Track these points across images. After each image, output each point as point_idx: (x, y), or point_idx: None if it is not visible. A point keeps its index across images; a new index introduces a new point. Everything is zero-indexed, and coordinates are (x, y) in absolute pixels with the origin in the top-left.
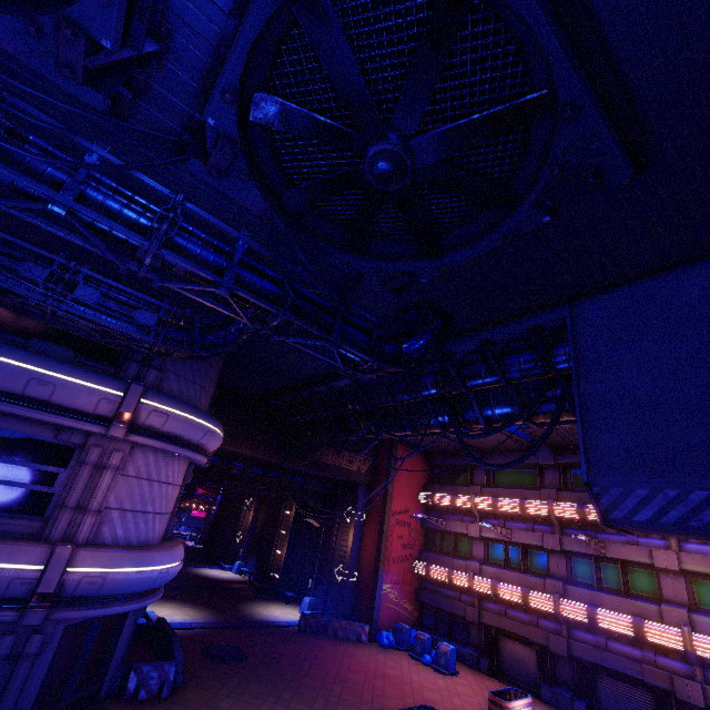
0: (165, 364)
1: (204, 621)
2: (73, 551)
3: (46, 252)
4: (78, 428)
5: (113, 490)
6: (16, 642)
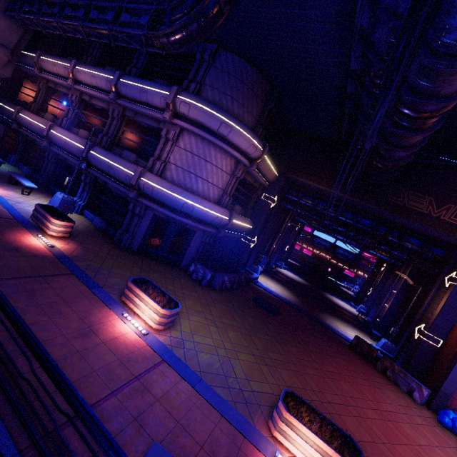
0: (205, 80)
1: (284, 298)
2: (143, 171)
3: (114, 4)
4: (159, 118)
5: (172, 154)
6: (135, 208)
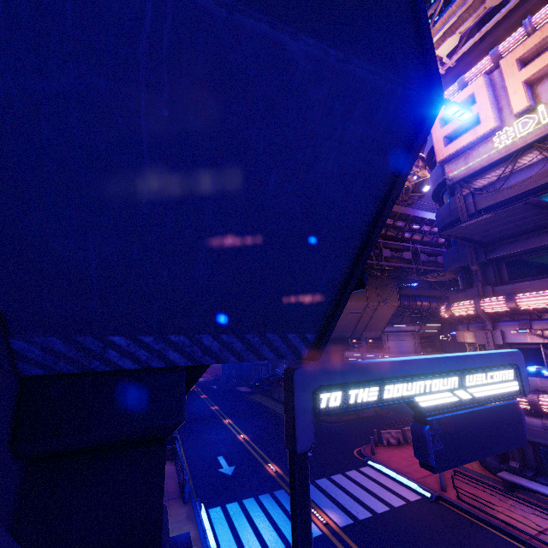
0: None
1: None
2: (383, 354)
3: None
4: None
5: (389, 343)
6: None
